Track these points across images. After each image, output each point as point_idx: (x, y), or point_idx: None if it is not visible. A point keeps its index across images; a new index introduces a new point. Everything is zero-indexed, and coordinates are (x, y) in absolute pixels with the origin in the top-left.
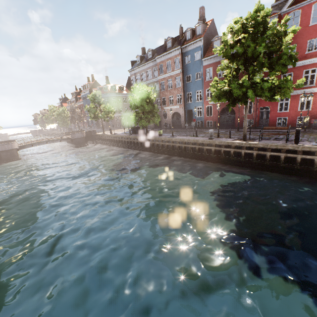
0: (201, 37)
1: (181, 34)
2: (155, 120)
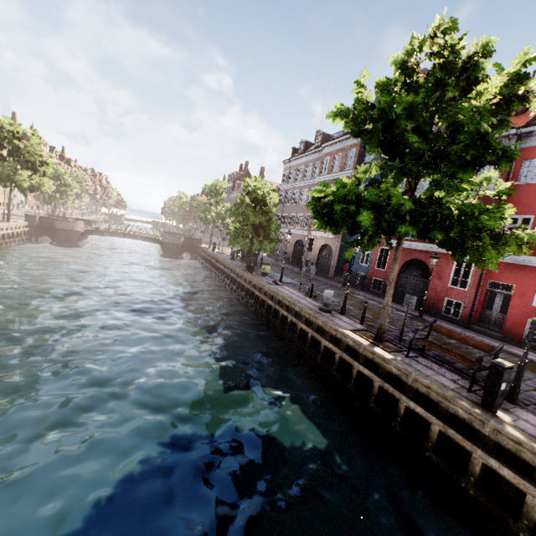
0: None
1: None
2: (264, 245)
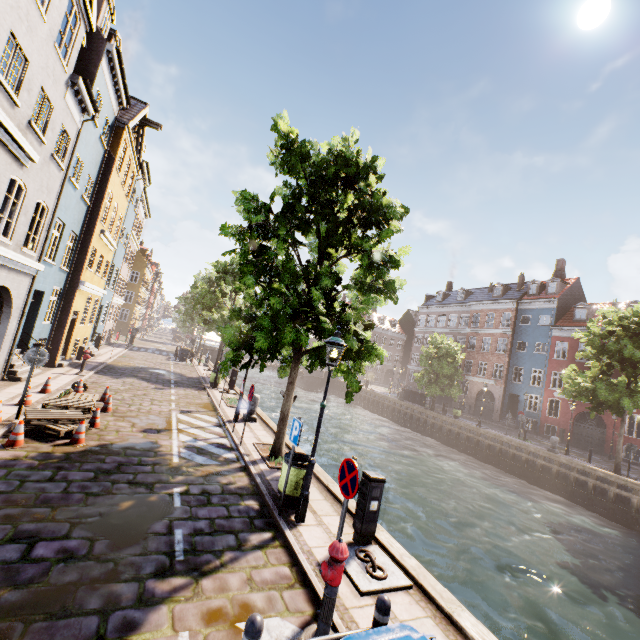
0: (555, 298)
1: (519, 284)
2: (454, 392)
